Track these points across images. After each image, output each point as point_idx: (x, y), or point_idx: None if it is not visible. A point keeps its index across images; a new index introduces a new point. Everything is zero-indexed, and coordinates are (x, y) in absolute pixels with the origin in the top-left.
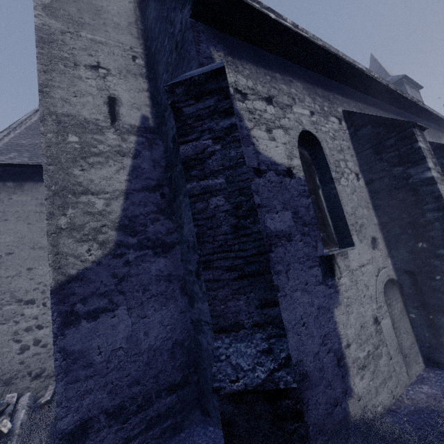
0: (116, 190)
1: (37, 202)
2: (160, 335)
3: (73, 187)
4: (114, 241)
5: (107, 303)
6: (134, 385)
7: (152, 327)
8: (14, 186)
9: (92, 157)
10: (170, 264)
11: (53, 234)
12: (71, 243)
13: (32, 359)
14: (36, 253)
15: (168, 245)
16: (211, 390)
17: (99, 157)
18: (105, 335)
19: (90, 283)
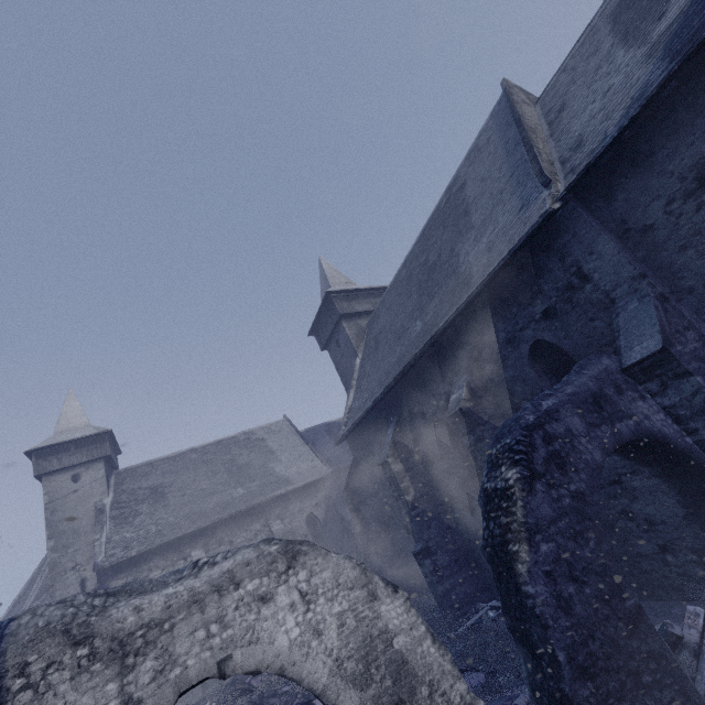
0: None
1: None
2: None
3: None
4: None
5: None
6: None
7: None
8: None
9: None
10: None
11: None
12: None
13: None
14: None
15: None
16: None
17: None
18: None
19: None
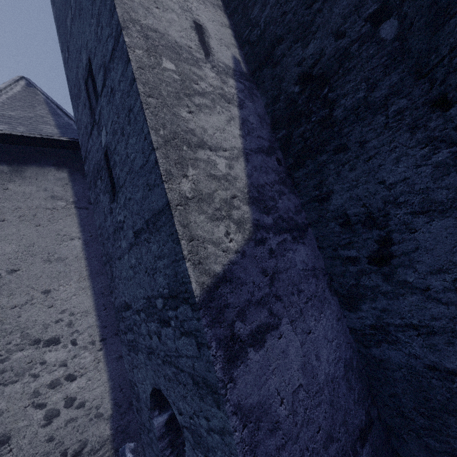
0: (233, 147)
1: (45, 194)
2: (330, 356)
3: (186, 136)
4: (250, 220)
5: (268, 316)
6: (328, 444)
7: (319, 345)
8: (10, 172)
9: (196, 96)
10: (310, 253)
11: (178, 207)
12: (204, 222)
13: (65, 429)
14: (53, 268)
15: (301, 227)
16: (416, 425)
17: (204, 98)
18: (278, 369)
19: (241, 286)
